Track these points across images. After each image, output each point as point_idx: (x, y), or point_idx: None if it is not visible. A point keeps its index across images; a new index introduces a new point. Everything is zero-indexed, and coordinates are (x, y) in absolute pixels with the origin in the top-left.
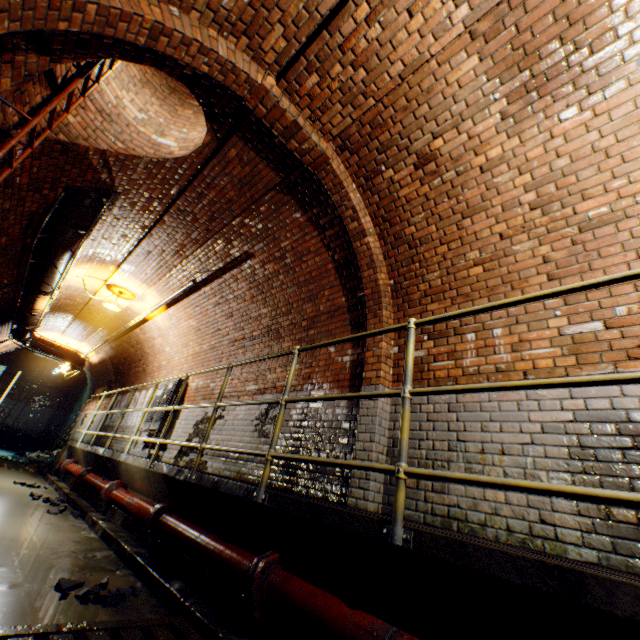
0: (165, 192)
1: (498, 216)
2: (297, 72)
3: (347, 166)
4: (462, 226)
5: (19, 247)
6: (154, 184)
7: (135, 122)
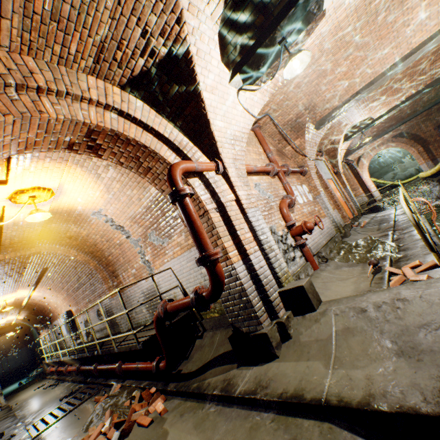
0: None
1: (102, 244)
2: (3, 251)
3: (49, 244)
4: (98, 247)
5: None
6: None
7: None
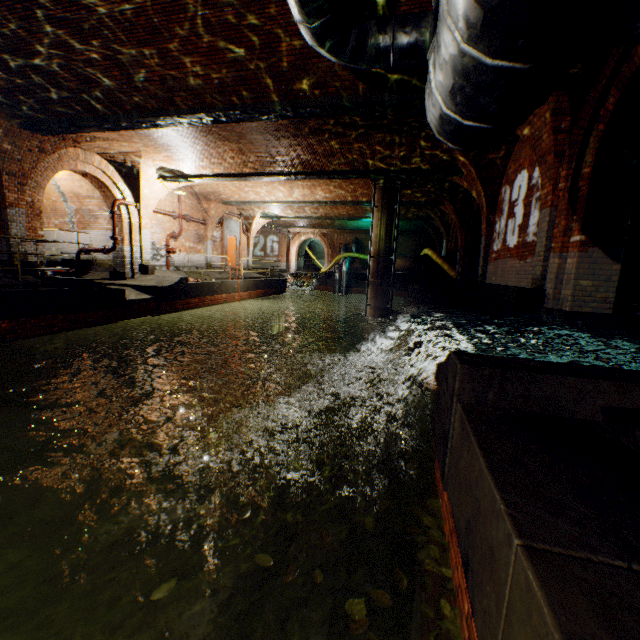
0: None
1: None
2: None
3: None
4: None
5: None
6: None
7: None
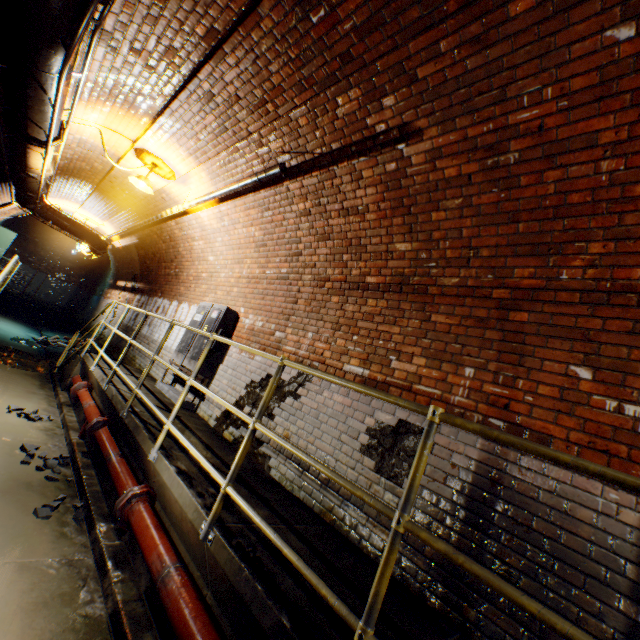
0: None
1: None
2: None
3: None
4: None
5: None
6: None
7: None
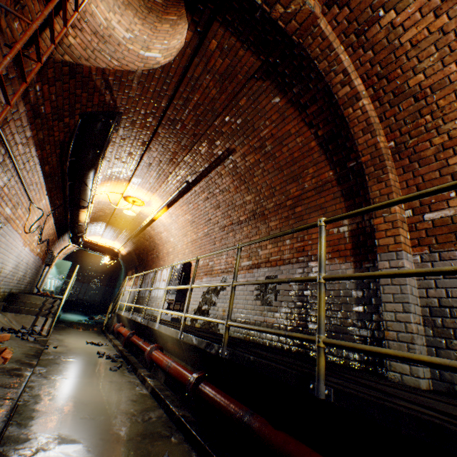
0: (156, 105)
1: None
2: None
3: (334, 26)
4: None
5: (59, 174)
6: (147, 99)
7: (124, 41)
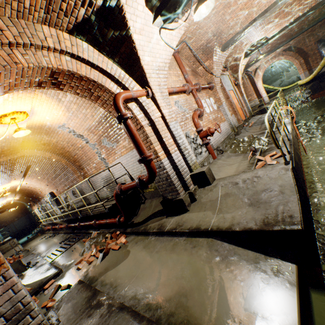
0: None
1: (69, 148)
2: None
3: (29, 150)
4: (66, 150)
5: None
6: None
7: None
